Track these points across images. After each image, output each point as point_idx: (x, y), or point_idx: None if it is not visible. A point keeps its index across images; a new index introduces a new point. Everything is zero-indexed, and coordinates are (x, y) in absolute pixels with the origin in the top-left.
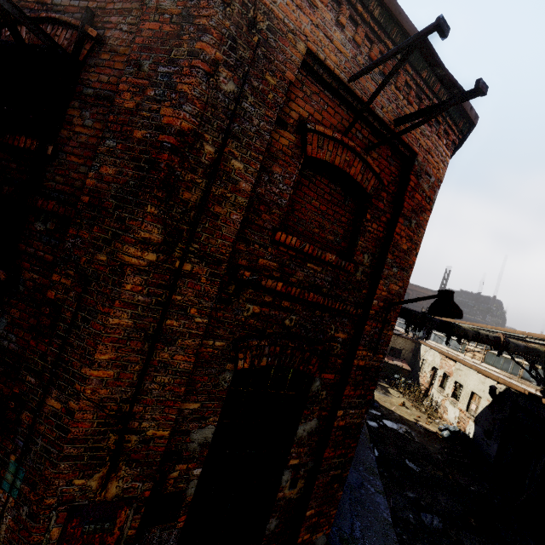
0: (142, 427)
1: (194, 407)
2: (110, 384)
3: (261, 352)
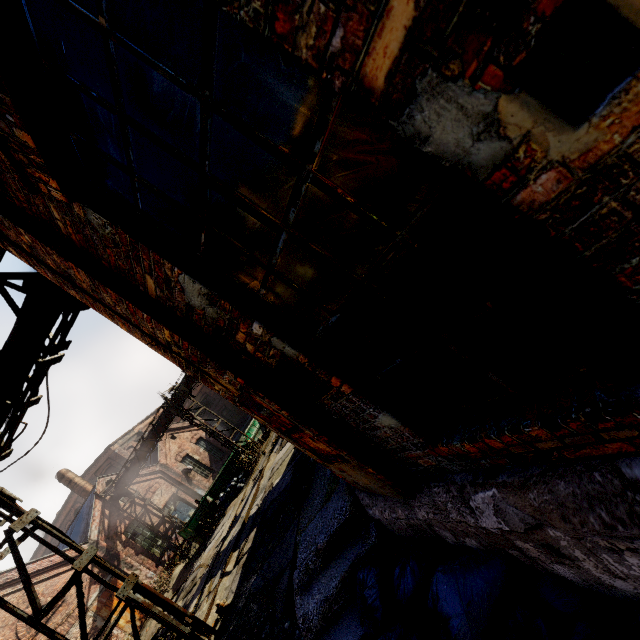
0: (163, 339)
1: (153, 283)
2: (131, 330)
3: (11, 138)
